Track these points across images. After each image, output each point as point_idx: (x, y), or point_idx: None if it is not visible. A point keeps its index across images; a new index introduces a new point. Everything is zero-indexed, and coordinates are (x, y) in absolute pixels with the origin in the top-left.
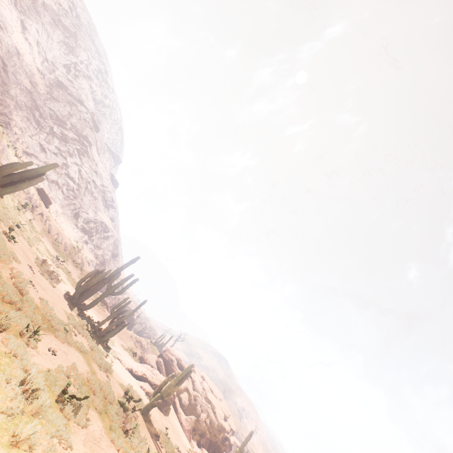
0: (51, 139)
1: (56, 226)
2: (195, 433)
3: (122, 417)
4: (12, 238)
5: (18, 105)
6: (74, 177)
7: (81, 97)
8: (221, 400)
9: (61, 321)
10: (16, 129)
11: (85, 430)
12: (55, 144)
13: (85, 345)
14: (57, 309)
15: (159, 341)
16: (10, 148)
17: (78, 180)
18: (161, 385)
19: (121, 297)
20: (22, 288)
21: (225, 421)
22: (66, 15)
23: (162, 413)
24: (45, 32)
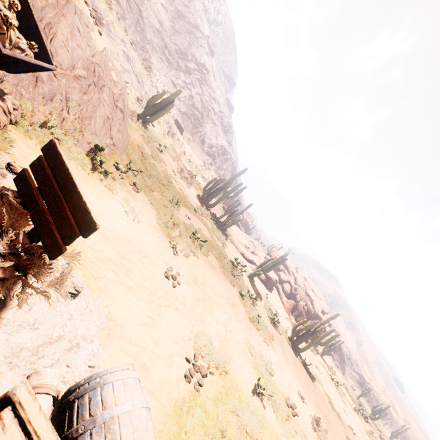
0: (178, 74)
1: (188, 149)
2: (293, 312)
3: (231, 266)
4: (161, 151)
5: (154, 48)
6: (198, 107)
7: (196, 22)
8: (321, 300)
9: (193, 206)
10: (155, 71)
11: (206, 258)
12: (182, 78)
13: (209, 225)
14: (191, 200)
15: (270, 249)
16: (153, 87)
17: (201, 110)
18: (262, 263)
19: (239, 211)
20: (168, 178)
21: (322, 314)
22: None
23: (266, 288)
24: None
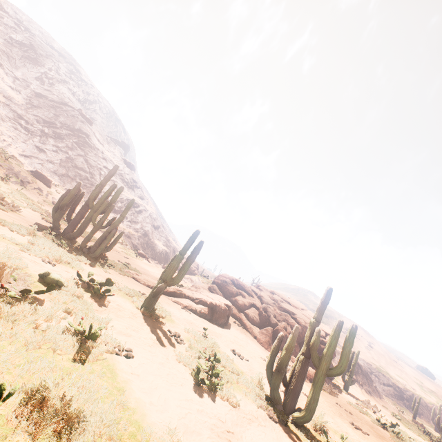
0: (45, 140)
1: None
2: None
3: None
4: None
5: None
6: (83, 167)
7: (63, 100)
8: (304, 310)
9: None
10: (4, 138)
11: None
12: (51, 143)
13: (18, 238)
14: None
15: None
16: None
17: (89, 169)
18: (164, 271)
19: None
20: None
21: None
22: (16, 31)
23: (215, 326)
24: (3, 54)
